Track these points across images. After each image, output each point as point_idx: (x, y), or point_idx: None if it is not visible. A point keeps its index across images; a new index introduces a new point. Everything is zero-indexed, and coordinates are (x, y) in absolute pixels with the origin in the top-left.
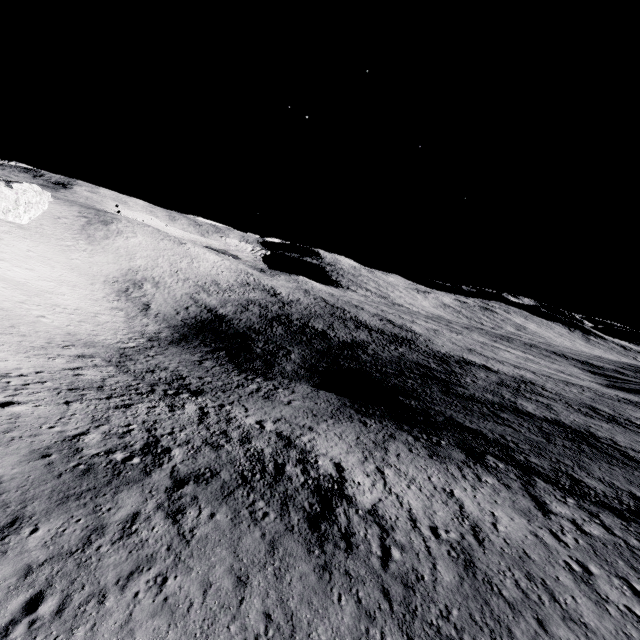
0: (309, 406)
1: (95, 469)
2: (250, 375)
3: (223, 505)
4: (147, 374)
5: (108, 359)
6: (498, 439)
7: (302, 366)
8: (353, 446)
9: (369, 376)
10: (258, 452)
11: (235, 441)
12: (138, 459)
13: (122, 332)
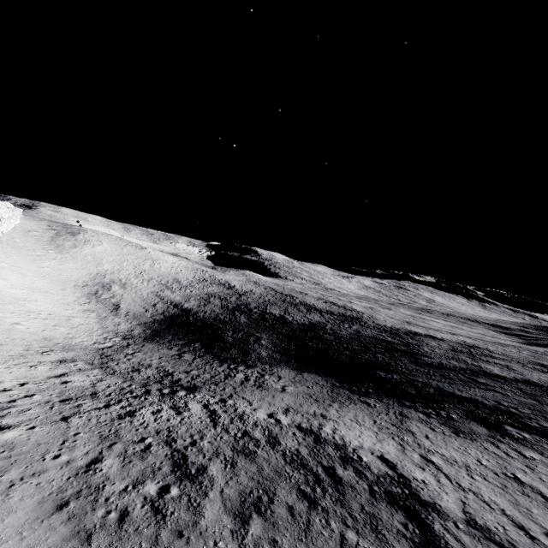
0: (304, 391)
1: (131, 516)
2: (231, 364)
3: (312, 547)
4: (134, 373)
5: (90, 361)
6: (497, 406)
7: (275, 350)
8: (378, 432)
9: (340, 354)
10: (296, 455)
11: (264, 443)
12: (175, 489)
13: (96, 333)
